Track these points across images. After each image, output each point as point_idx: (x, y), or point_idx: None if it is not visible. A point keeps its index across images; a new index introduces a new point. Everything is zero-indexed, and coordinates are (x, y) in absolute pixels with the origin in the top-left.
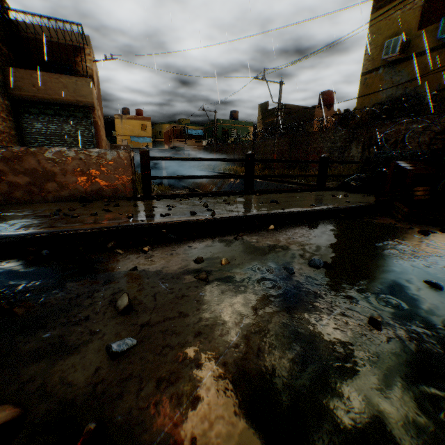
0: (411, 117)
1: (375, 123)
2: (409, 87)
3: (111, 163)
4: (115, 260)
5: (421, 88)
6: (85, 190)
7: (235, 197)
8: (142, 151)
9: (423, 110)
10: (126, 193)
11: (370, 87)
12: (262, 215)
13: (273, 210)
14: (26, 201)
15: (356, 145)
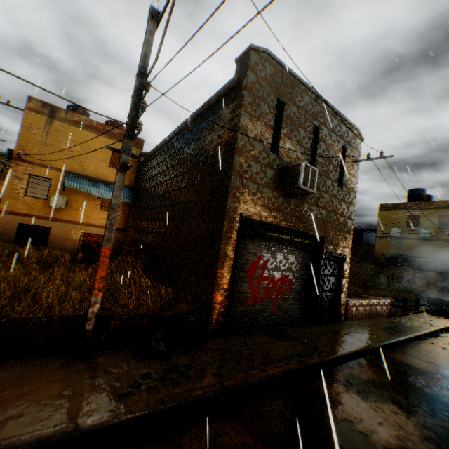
0: (415, 270)
1: (393, 267)
2: (406, 252)
3: (387, 303)
4: (446, 338)
5: (412, 254)
6: (382, 313)
7: (411, 316)
8: (390, 299)
9: (416, 265)
10: (387, 313)
11: (382, 244)
12: (444, 327)
13: (441, 325)
14: (375, 316)
15: (383, 276)
